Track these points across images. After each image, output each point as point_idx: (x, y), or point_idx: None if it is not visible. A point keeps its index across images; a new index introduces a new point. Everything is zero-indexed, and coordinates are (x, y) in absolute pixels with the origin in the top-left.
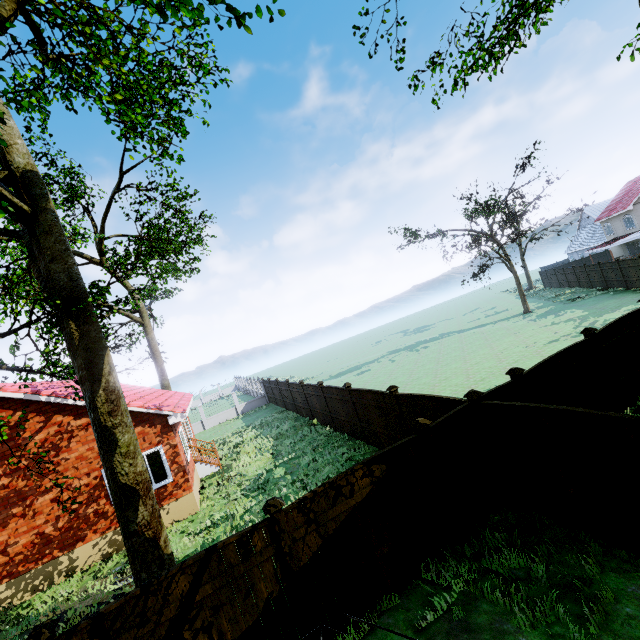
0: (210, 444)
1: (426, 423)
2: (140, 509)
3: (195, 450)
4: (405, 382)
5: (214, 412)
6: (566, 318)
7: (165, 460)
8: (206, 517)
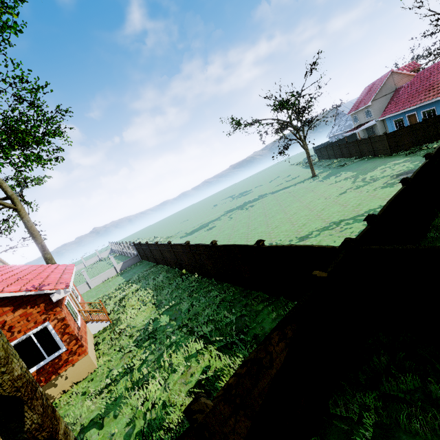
0: (97, 301)
1: (323, 276)
2: (26, 415)
3: (84, 313)
4: (246, 232)
5: (96, 272)
6: (343, 177)
7: (55, 334)
8: (105, 374)
